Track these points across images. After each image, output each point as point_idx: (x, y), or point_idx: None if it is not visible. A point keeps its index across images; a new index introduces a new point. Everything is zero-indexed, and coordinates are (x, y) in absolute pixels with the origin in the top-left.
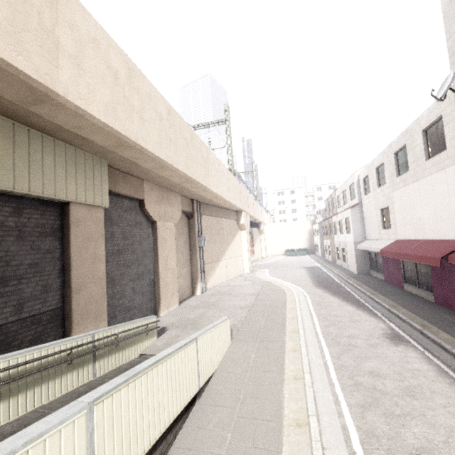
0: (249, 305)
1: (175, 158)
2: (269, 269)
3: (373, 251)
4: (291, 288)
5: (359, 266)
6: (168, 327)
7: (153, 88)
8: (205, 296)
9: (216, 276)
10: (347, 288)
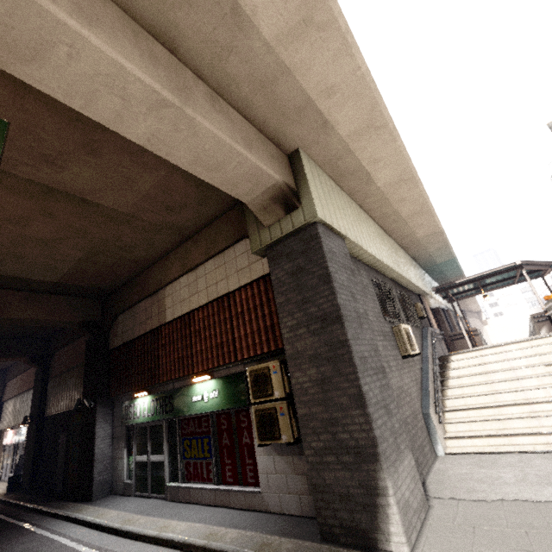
0: None
1: None
2: None
3: None
4: None
5: None
6: None
7: None
8: None
9: None
10: None
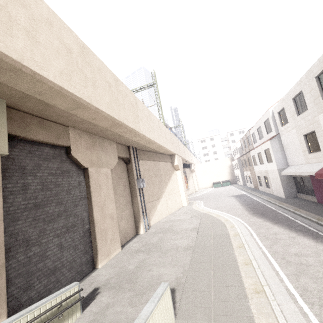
0: (192, 244)
1: (93, 96)
2: (203, 201)
3: (304, 175)
4: (229, 219)
5: (286, 191)
6: (101, 287)
7: (55, 16)
8: (148, 235)
9: (158, 212)
10: (285, 214)
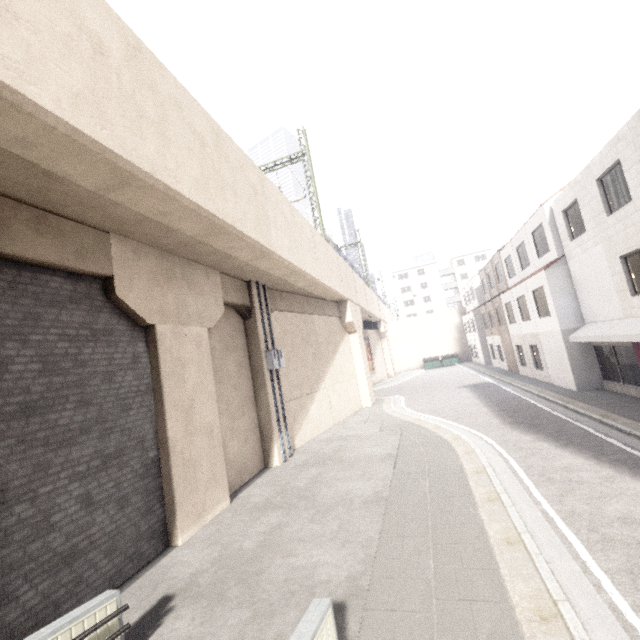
0: (383, 492)
1: (161, 161)
2: (404, 396)
3: (623, 341)
4: (461, 436)
5: (578, 376)
6: (177, 594)
7: None
8: (290, 469)
9: (311, 421)
10: (582, 426)
